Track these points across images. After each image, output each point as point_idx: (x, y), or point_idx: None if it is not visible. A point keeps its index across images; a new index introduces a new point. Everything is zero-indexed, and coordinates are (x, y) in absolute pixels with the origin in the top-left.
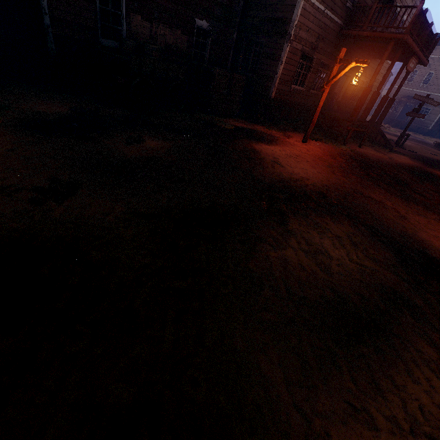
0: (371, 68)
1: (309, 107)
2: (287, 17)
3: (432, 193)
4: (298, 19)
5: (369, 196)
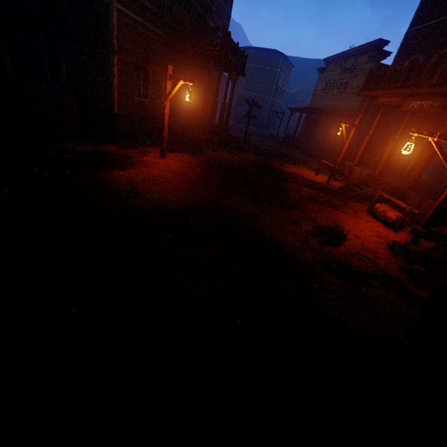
0: (207, 77)
1: (161, 117)
2: (104, 26)
3: (272, 185)
4: (116, 30)
5: (226, 205)
